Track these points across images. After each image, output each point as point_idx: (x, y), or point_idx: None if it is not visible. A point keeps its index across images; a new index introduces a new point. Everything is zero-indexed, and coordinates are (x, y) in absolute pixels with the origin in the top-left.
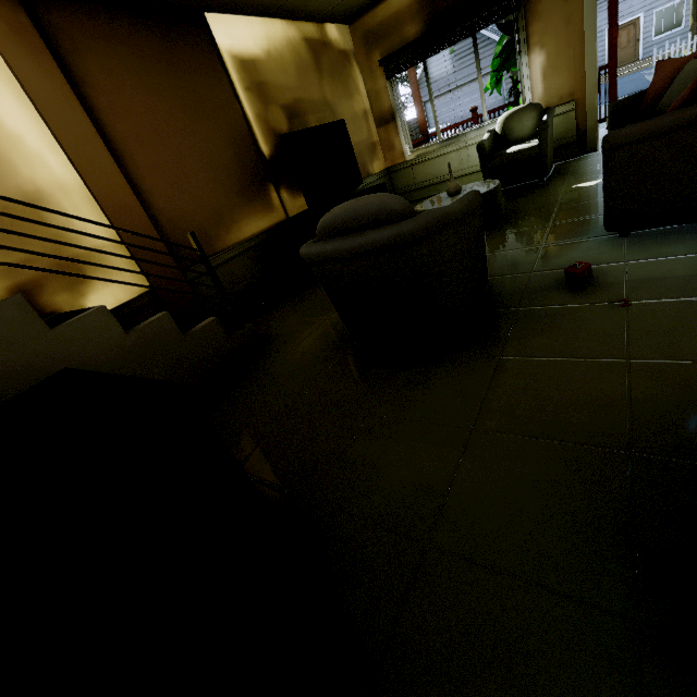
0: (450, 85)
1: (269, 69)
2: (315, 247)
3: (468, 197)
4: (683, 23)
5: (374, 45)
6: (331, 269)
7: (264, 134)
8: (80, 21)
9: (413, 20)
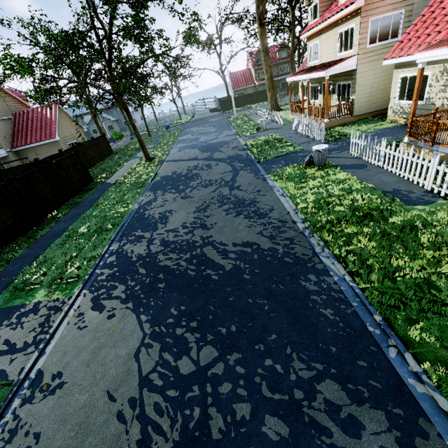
0: None
1: None
2: None
3: None
4: (114, 129)
5: None
6: None
7: None
8: None
9: None
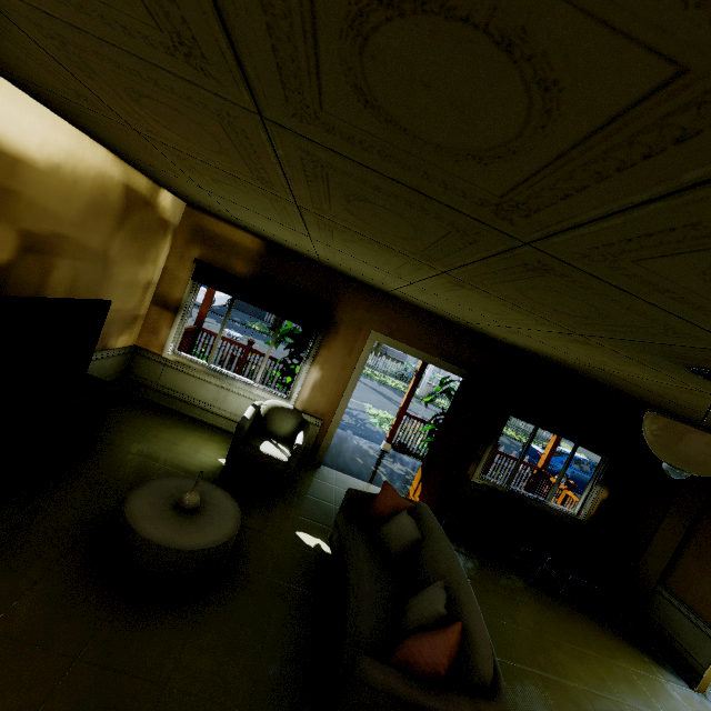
0: None
1: (41, 182)
2: None
3: None
4: None
5: (200, 242)
6: None
7: None
8: None
9: (246, 261)
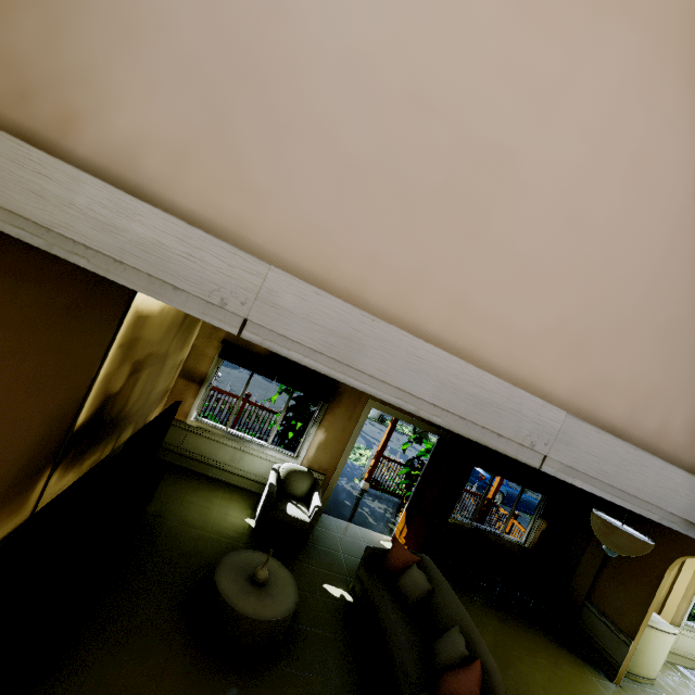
0: None
1: (153, 324)
2: None
3: None
4: None
5: None
6: None
7: (95, 397)
8: (7, 247)
9: None
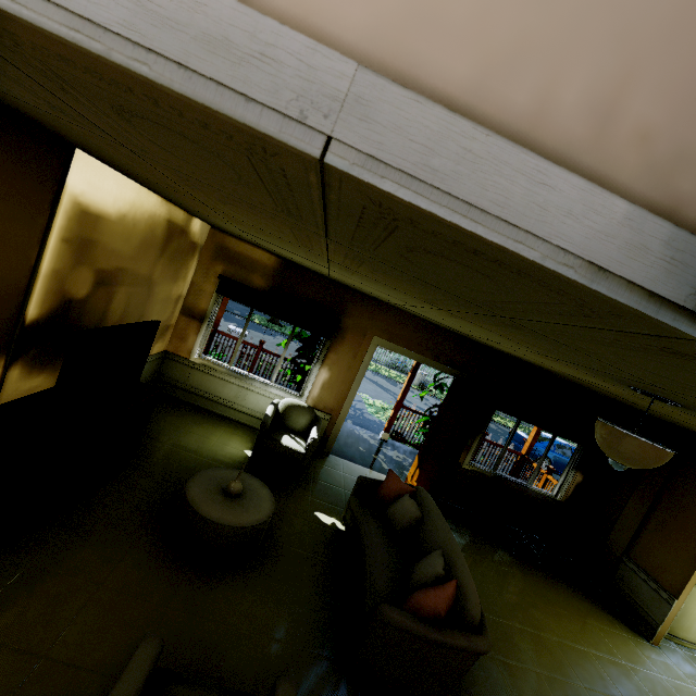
0: None
1: (112, 230)
2: None
3: None
4: None
5: (223, 259)
6: None
7: (47, 293)
8: None
9: (264, 276)
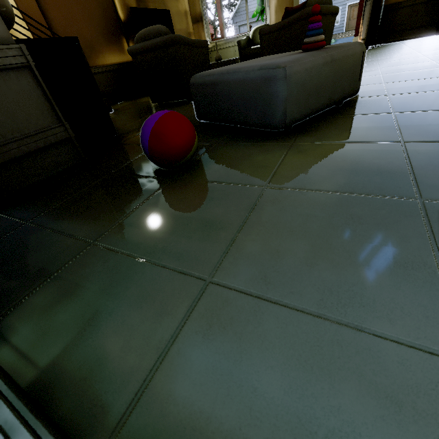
0: (255, 18)
1: None
2: (133, 46)
3: (199, 40)
4: None
5: None
6: (140, 59)
7: (121, 6)
8: None
9: None
